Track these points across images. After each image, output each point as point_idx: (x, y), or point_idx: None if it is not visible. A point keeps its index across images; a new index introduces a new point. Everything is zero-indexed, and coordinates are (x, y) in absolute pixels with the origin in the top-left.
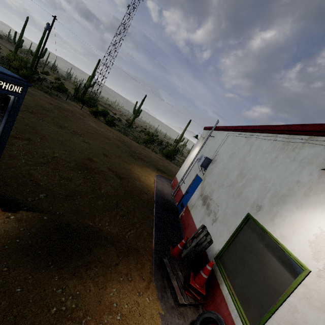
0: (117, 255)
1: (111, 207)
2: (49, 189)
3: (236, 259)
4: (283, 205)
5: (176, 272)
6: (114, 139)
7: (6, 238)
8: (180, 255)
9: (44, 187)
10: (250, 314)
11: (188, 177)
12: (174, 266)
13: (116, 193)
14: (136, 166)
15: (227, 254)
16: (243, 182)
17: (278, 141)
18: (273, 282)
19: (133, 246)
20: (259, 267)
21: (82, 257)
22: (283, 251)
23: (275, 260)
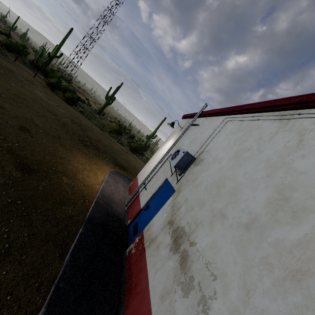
0: None
1: None
2: None
3: None
4: None
5: None
6: (62, 116)
7: None
8: None
9: None
10: None
11: (152, 181)
12: None
13: None
14: (81, 155)
15: None
16: (303, 230)
17: None
18: None
19: None
20: None
21: None
22: None
23: None
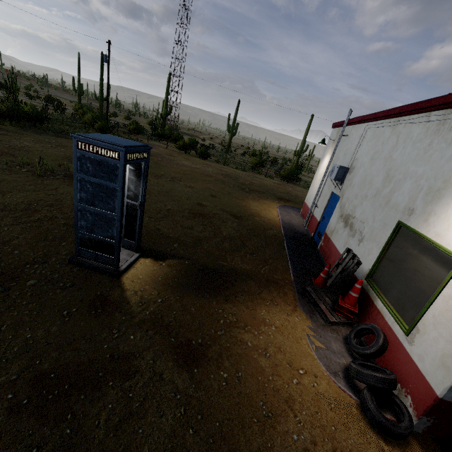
0: (257, 286)
1: (239, 248)
2: (178, 239)
3: (389, 273)
4: (437, 201)
5: (322, 298)
6: (215, 175)
7: (167, 279)
8: (324, 284)
9: (174, 238)
10: (406, 317)
11: (321, 199)
12: (320, 293)
13: (238, 233)
14: (251, 201)
15: (379, 271)
16: (391, 186)
17: (432, 122)
18: (429, 281)
19: (271, 279)
20: (414, 272)
21: (228, 289)
22: (438, 250)
23: (431, 260)
